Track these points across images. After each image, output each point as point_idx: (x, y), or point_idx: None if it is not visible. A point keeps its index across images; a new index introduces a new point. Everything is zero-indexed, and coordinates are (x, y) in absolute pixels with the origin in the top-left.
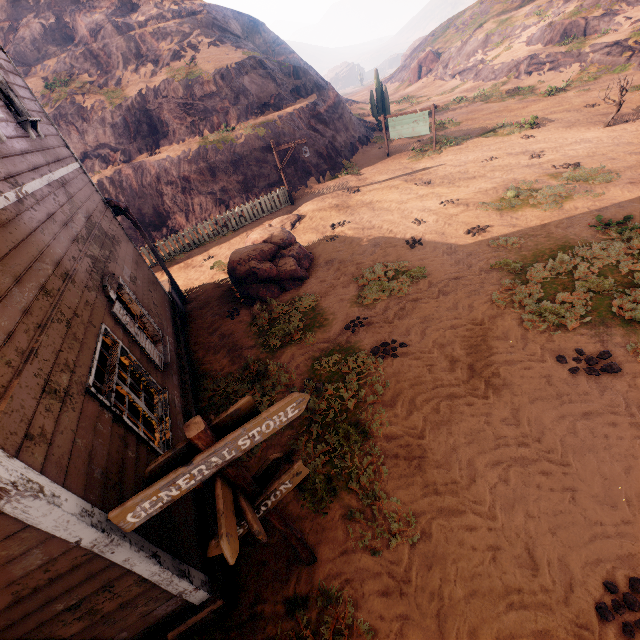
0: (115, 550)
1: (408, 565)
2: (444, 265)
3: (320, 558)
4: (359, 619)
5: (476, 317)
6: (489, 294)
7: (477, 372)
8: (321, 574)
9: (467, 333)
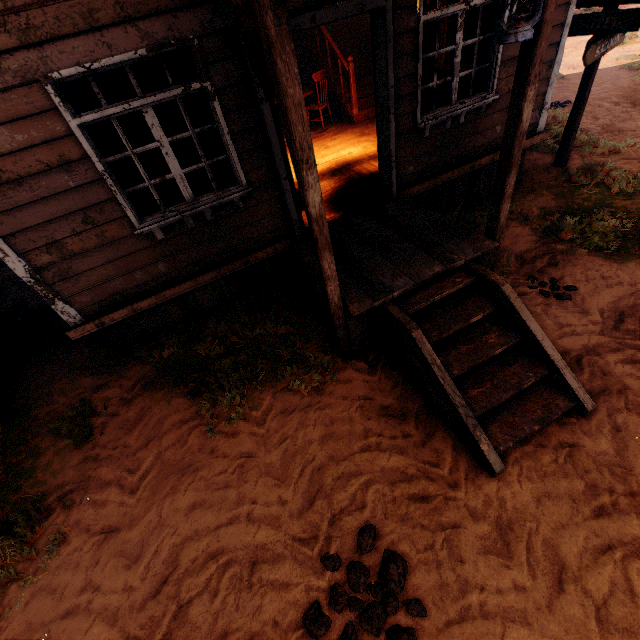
0: (572, 8)
1: (636, 156)
2: (575, 73)
3: (568, 165)
4: (616, 169)
5: (622, 87)
6: (626, 79)
7: (638, 104)
8: (574, 167)
9: (619, 93)
